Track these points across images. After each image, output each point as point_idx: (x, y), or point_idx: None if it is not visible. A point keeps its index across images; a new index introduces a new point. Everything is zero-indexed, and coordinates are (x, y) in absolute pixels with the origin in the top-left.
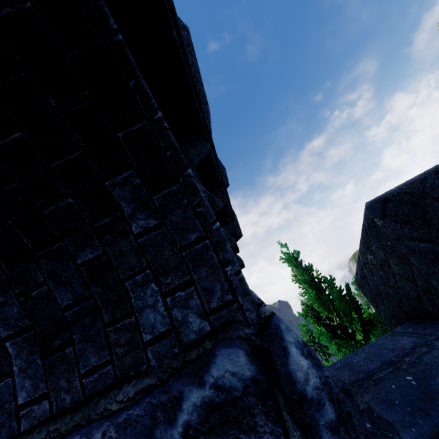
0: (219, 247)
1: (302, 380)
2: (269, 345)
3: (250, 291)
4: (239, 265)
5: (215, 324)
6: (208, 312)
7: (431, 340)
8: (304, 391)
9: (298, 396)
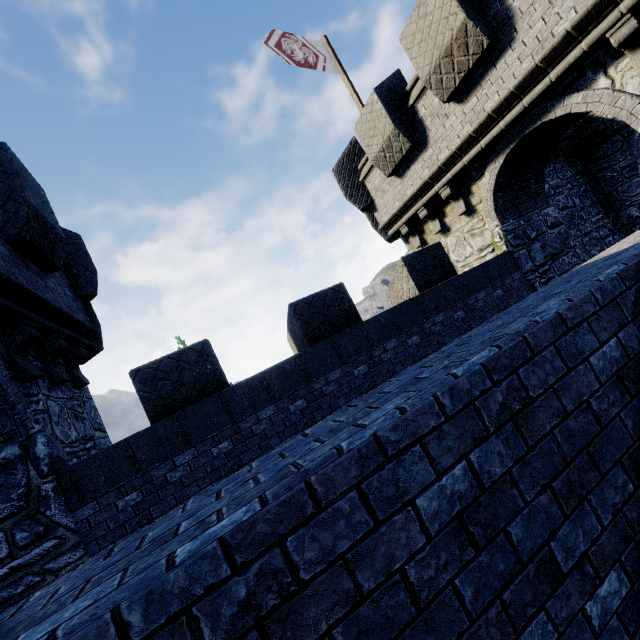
0: (13, 408)
1: (40, 453)
2: (29, 443)
3: (26, 425)
4: (80, 384)
5: (6, 438)
6: (3, 434)
7: None
8: (39, 456)
9: (36, 457)
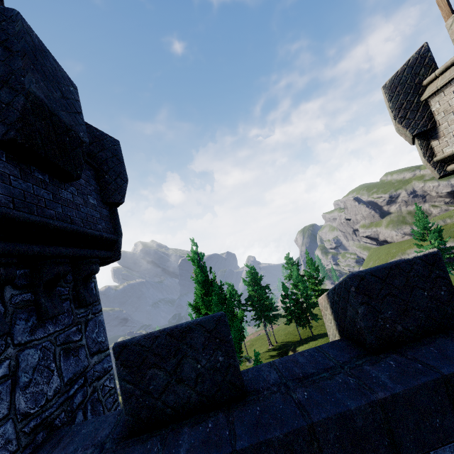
0: None
1: None
2: None
3: None
4: (84, 305)
5: None
6: None
7: (105, 442)
8: None
9: None
